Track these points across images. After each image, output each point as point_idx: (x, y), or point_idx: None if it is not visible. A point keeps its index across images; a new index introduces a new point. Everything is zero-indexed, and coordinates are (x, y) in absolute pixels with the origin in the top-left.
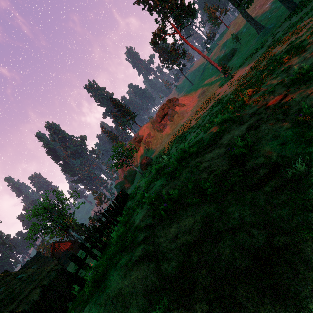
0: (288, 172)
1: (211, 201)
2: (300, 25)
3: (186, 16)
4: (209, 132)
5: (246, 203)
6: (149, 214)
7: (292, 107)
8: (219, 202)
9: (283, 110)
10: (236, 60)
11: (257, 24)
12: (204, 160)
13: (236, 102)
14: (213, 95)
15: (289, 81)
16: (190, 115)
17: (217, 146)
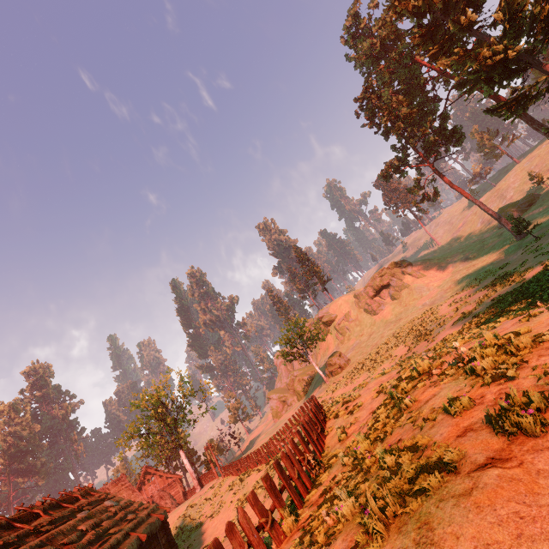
0: None
1: None
2: None
3: (445, 143)
4: (539, 321)
5: None
6: (471, 428)
7: None
8: None
9: None
10: (542, 213)
11: None
12: None
13: None
14: (491, 265)
15: None
16: (436, 294)
17: None
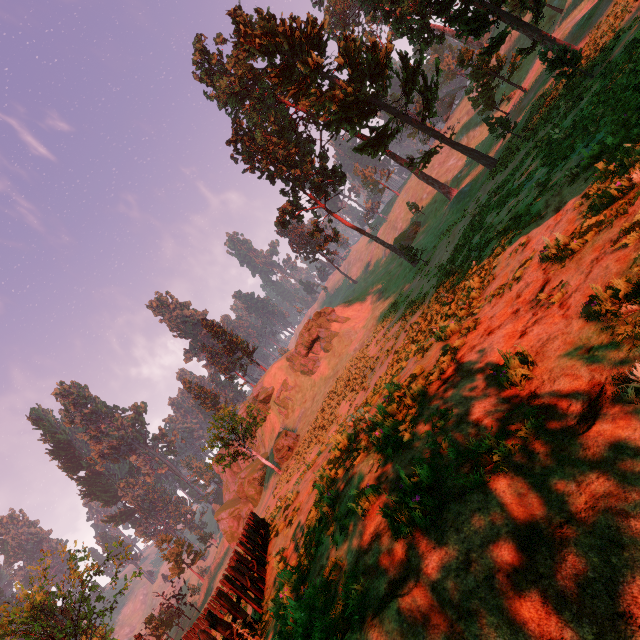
0: (628, 390)
1: (506, 473)
2: (514, 185)
3: (331, 183)
4: (430, 356)
5: (578, 460)
6: (376, 534)
7: (569, 294)
8: (524, 471)
9: (557, 301)
10: (426, 239)
11: (444, 186)
12: (451, 403)
13: (455, 302)
14: (400, 295)
15: (541, 259)
16: (363, 336)
17: (463, 376)
